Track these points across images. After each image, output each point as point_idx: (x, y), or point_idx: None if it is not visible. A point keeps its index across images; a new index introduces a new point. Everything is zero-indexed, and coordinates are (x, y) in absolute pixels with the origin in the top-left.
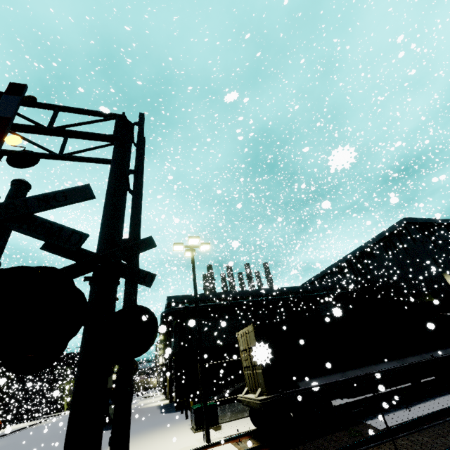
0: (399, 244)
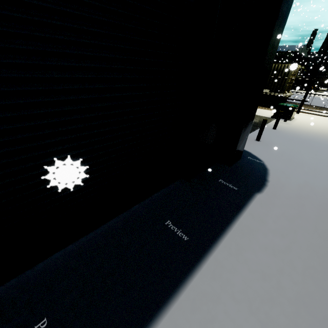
0: None
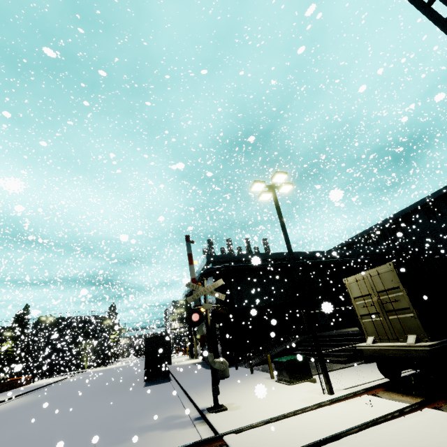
0: (445, 209)
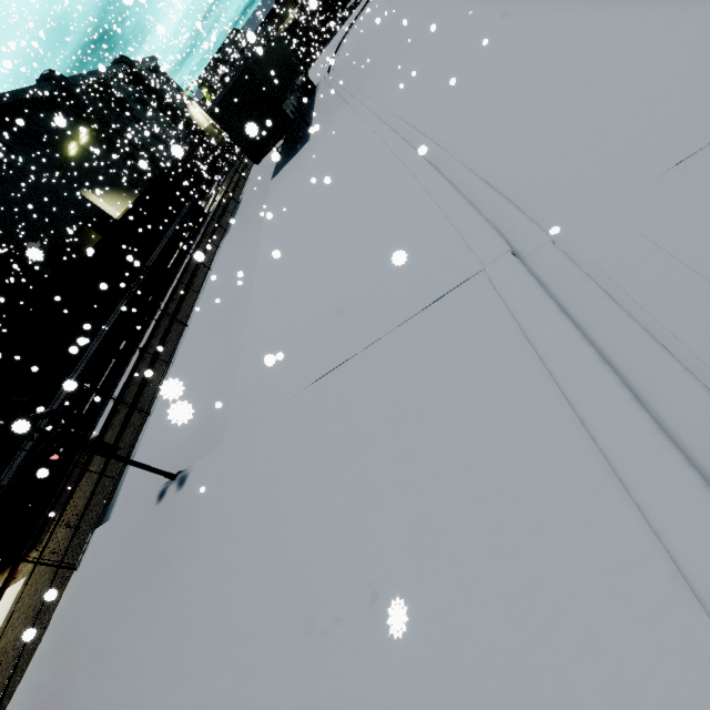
0: None
